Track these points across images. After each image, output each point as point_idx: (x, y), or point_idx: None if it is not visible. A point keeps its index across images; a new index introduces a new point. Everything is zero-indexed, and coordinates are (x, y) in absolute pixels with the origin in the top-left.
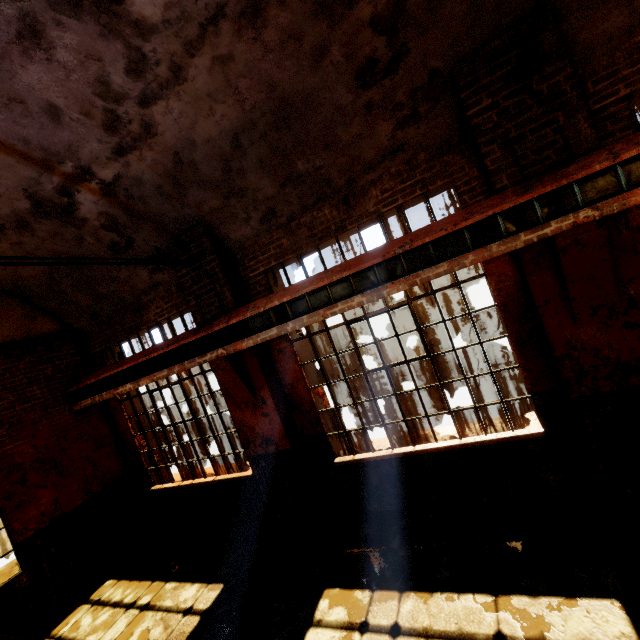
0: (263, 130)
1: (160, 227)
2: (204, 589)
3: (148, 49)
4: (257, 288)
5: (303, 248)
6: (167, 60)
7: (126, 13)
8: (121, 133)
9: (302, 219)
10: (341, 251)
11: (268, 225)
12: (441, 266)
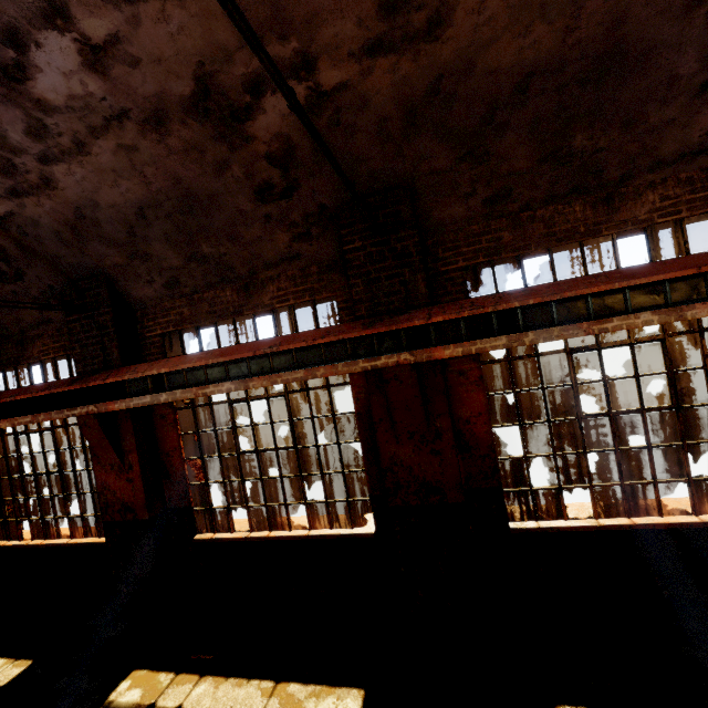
0: (169, 211)
1: (56, 268)
2: (9, 665)
3: (50, 122)
4: (151, 349)
5: (202, 321)
6: (70, 134)
7: (27, 92)
8: (17, 178)
9: (205, 294)
10: (235, 333)
11: (172, 291)
12: (299, 372)
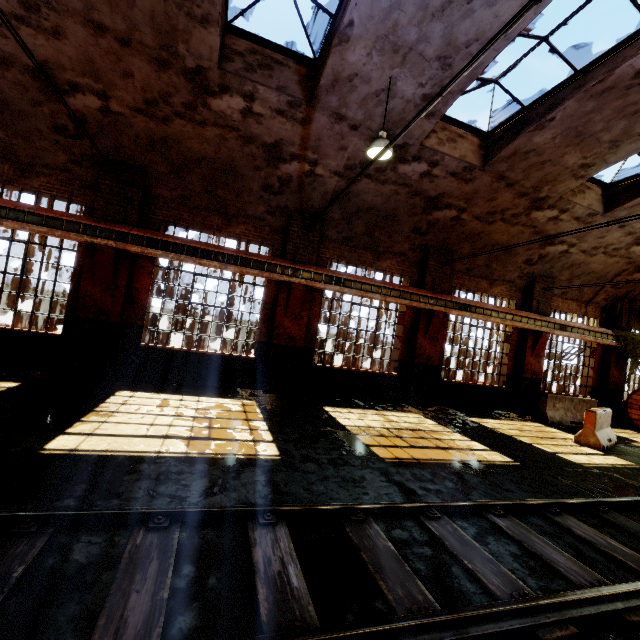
0: None
1: None
2: None
3: None
4: None
5: None
6: None
7: None
8: None
9: None
10: (2, 193)
11: None
12: (44, 228)
